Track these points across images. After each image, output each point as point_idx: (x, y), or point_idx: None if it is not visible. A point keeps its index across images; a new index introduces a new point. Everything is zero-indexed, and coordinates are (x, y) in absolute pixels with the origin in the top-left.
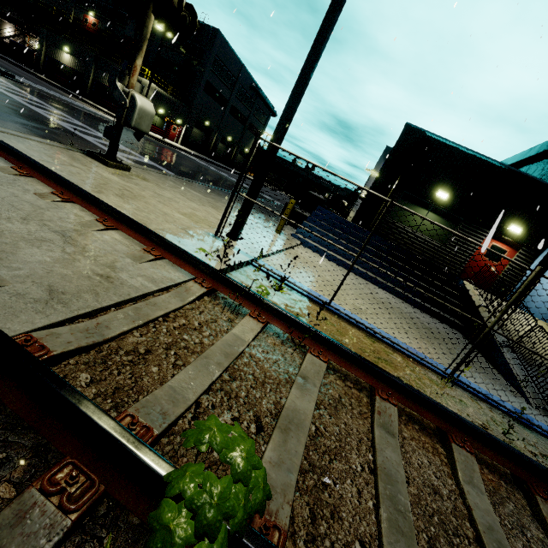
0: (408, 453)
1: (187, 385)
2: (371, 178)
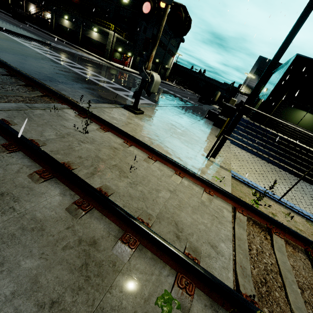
0: None
1: (298, 305)
2: (247, 78)
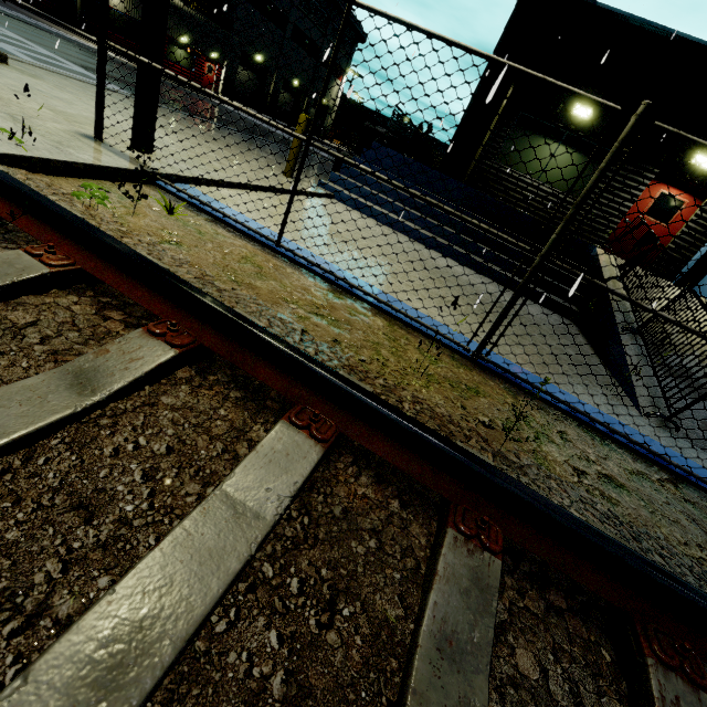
0: (116, 429)
1: None
2: None
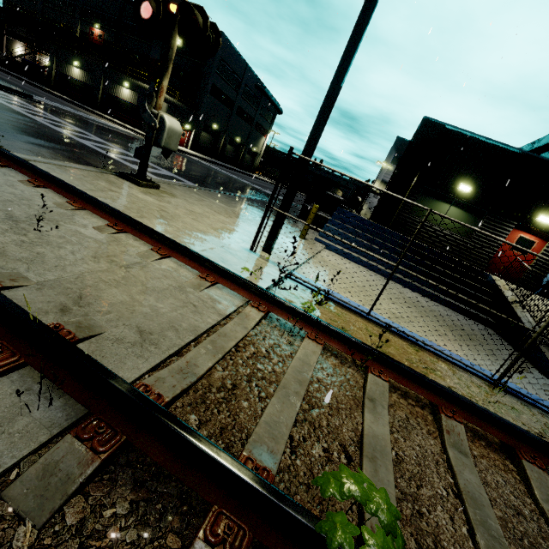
0: (482, 472)
1: (278, 419)
2: (382, 170)
